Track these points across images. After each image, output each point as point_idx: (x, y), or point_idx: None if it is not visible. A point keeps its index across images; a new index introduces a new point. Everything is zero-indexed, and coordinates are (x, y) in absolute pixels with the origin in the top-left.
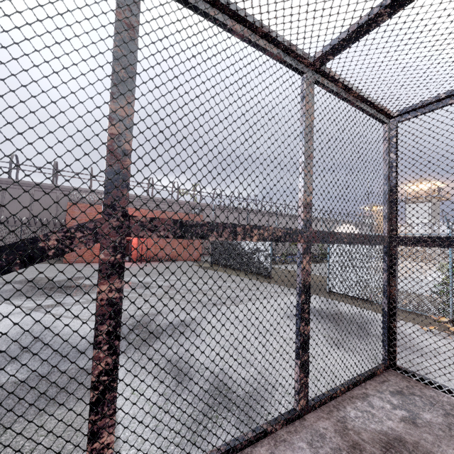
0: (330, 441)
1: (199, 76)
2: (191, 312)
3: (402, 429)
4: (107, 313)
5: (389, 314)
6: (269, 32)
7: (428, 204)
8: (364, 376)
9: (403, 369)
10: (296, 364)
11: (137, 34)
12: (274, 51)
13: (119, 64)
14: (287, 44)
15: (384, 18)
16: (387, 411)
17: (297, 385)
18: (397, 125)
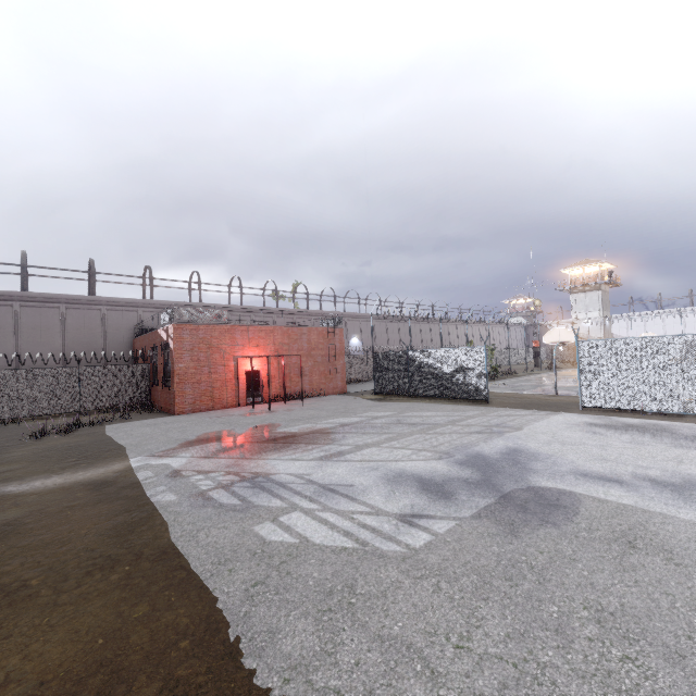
0: None
1: None
2: (494, 441)
3: None
4: None
5: None
6: None
7: (598, 293)
8: None
9: None
10: None
11: None
12: None
13: None
14: None
15: None
16: None
17: None
18: None
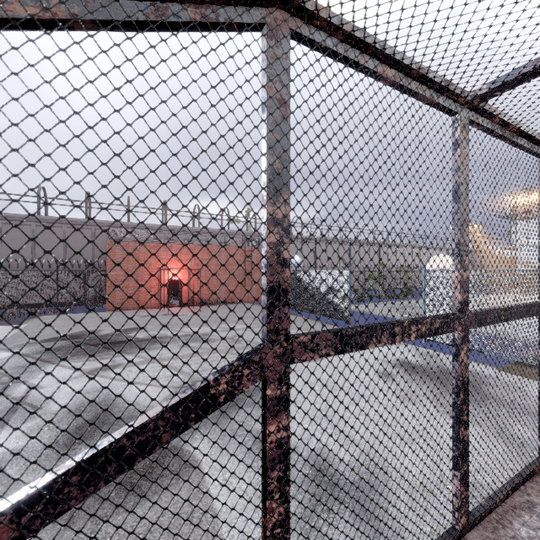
0: None
1: (352, 147)
2: None
3: None
4: (276, 456)
5: None
6: (426, 73)
7: None
8: (522, 477)
9: None
10: (455, 476)
11: (289, 110)
12: (427, 93)
13: (273, 153)
14: (444, 83)
15: None
16: None
17: (456, 501)
18: None
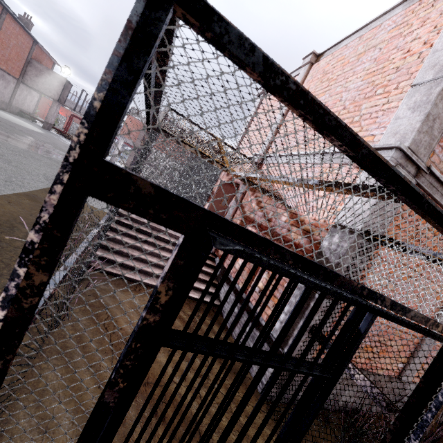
0: None
1: None
2: None
3: None
4: None
5: None
6: None
7: None
8: None
9: None
10: None
11: None
12: None
13: None
14: None
15: None
16: None
17: None
18: None
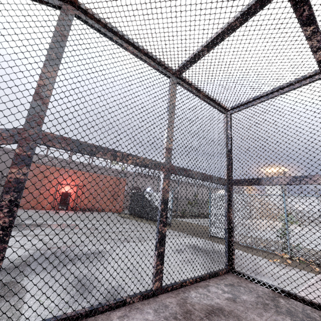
0: (171, 309)
1: (102, 66)
2: (104, 245)
3: (225, 303)
4: (12, 187)
5: (229, 232)
6: (148, 53)
7: None
8: (209, 274)
9: (238, 272)
10: (155, 255)
11: (67, 39)
12: (152, 63)
13: (52, 51)
14: (159, 60)
15: (206, 52)
16: (218, 294)
17: (154, 270)
18: (231, 115)
